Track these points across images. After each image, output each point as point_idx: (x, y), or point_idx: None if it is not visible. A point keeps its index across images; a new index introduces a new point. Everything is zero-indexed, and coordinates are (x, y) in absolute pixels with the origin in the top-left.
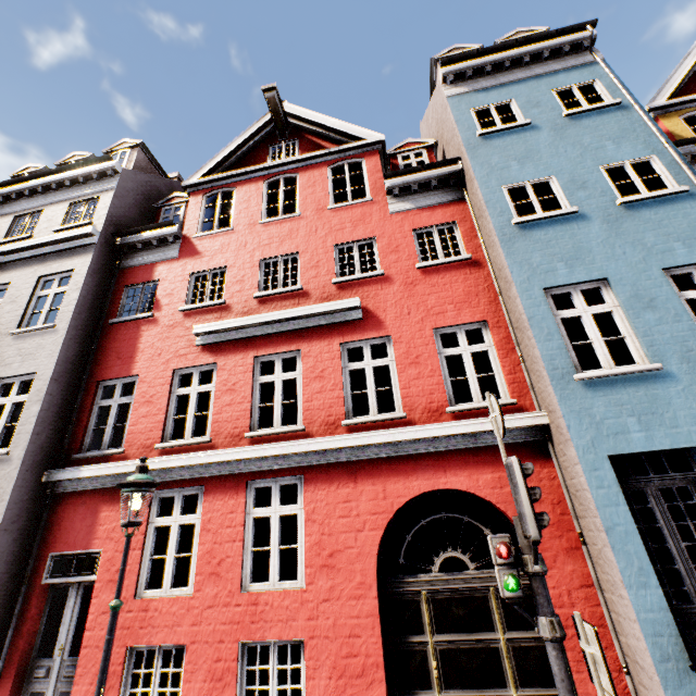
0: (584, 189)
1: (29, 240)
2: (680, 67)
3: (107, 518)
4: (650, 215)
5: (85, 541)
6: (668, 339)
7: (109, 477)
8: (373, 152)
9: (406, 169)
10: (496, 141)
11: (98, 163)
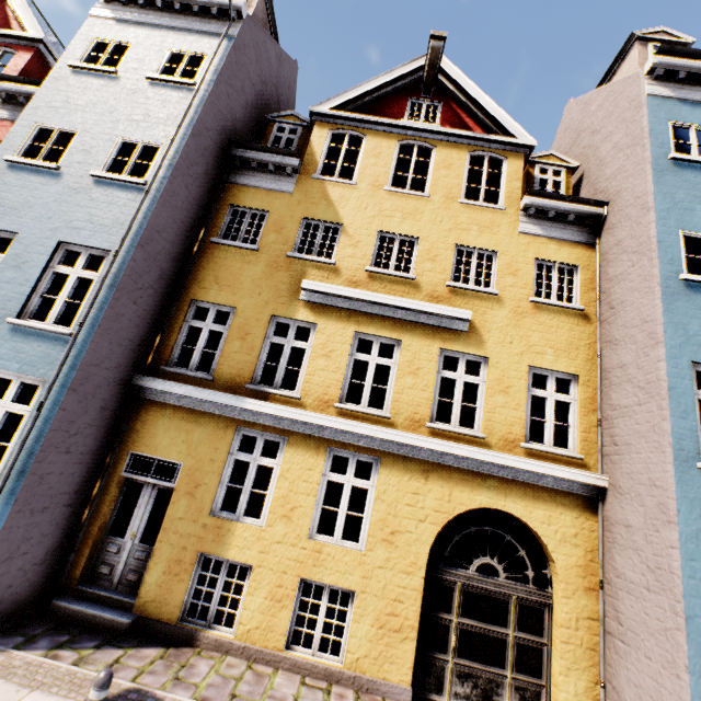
0: (86, 152)
1: None
2: (370, 82)
3: None
4: (102, 195)
5: None
6: (1, 296)
7: None
8: (30, 49)
9: (9, 75)
10: (77, 79)
11: None
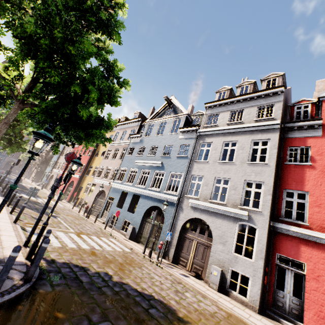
0: None
1: (246, 124)
2: None
3: (305, 251)
4: None
5: (294, 255)
6: None
7: (303, 234)
8: None
9: None
10: None
11: (273, 89)
